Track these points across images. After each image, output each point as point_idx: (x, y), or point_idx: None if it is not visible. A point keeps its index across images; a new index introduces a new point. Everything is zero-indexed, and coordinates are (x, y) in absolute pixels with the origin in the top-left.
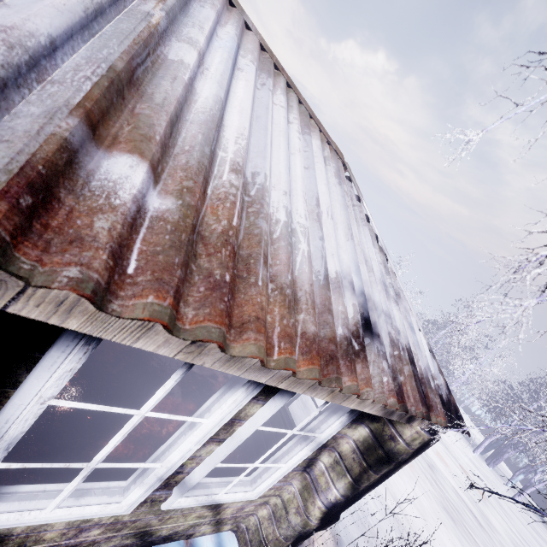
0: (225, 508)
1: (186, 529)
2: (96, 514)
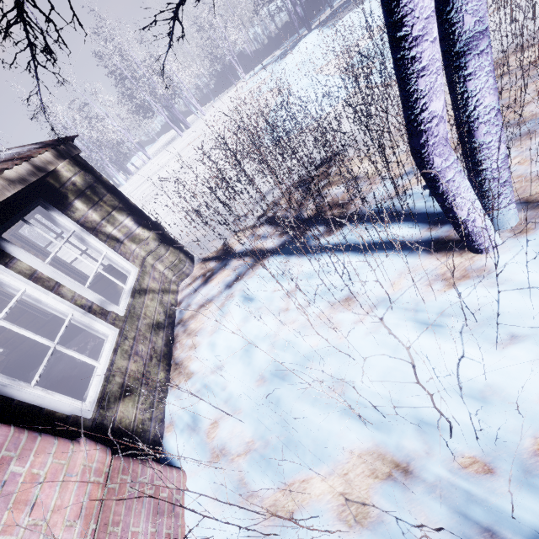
0: (149, 287)
1: (164, 307)
2: (112, 344)
